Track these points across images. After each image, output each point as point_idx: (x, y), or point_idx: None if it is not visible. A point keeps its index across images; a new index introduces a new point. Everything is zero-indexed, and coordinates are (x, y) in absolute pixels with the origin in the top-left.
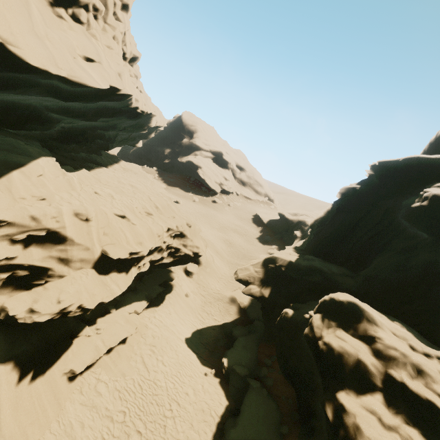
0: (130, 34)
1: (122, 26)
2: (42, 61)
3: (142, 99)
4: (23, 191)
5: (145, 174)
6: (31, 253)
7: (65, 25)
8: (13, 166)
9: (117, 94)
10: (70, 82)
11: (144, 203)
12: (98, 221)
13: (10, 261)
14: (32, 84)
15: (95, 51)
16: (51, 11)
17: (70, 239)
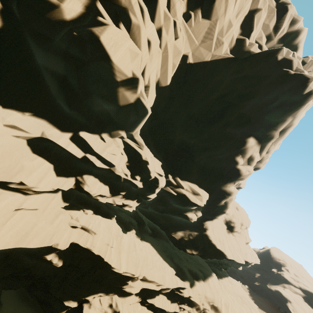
0: (248, 234)
1: (246, 233)
2: (232, 257)
3: (250, 255)
4: (211, 286)
5: (243, 291)
6: (212, 311)
7: (231, 237)
8: (208, 275)
9: (244, 260)
10: (235, 261)
11: (248, 311)
12: (231, 310)
13: (208, 311)
14: (225, 258)
15: (239, 246)
16: (228, 234)
17: (222, 312)
